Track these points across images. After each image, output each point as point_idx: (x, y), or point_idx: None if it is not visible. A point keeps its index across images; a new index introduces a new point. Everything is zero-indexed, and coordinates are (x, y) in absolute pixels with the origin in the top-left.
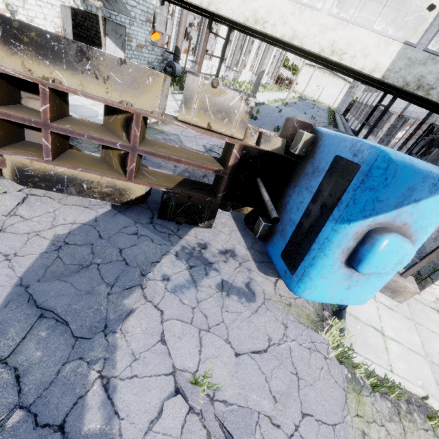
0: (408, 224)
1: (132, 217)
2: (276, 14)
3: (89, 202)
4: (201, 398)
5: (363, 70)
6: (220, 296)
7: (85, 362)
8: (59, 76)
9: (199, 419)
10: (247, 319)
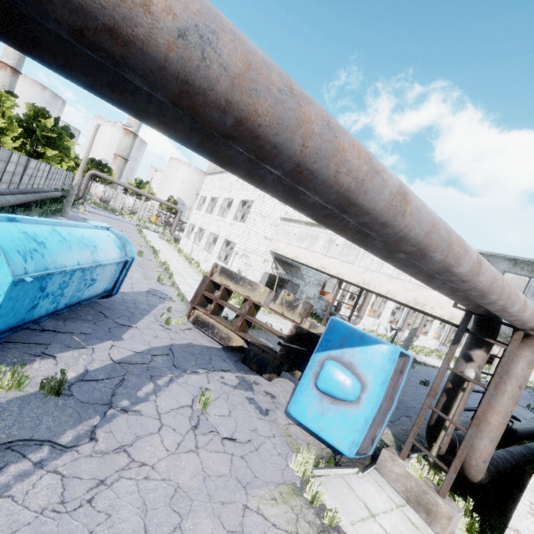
0: (353, 364)
1: (228, 354)
2: (376, 280)
3: (213, 341)
4: (198, 409)
5: (442, 317)
6: (244, 400)
7: (170, 371)
8: (230, 284)
9: (192, 412)
10: (251, 416)
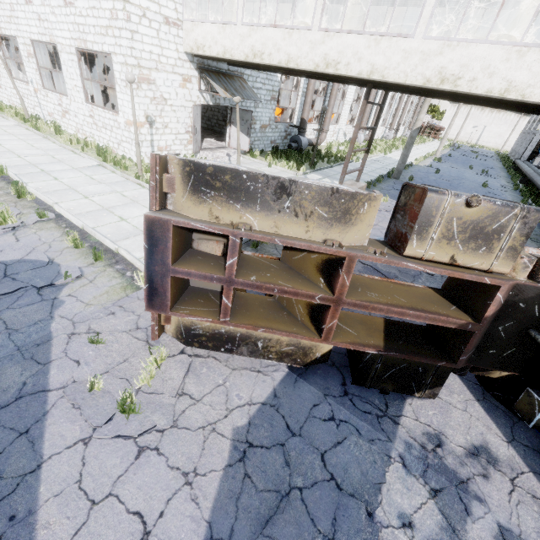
0: None
1: (317, 384)
2: (477, 65)
3: (260, 362)
4: None
5: None
6: None
7: None
8: (249, 219)
9: None
10: None
